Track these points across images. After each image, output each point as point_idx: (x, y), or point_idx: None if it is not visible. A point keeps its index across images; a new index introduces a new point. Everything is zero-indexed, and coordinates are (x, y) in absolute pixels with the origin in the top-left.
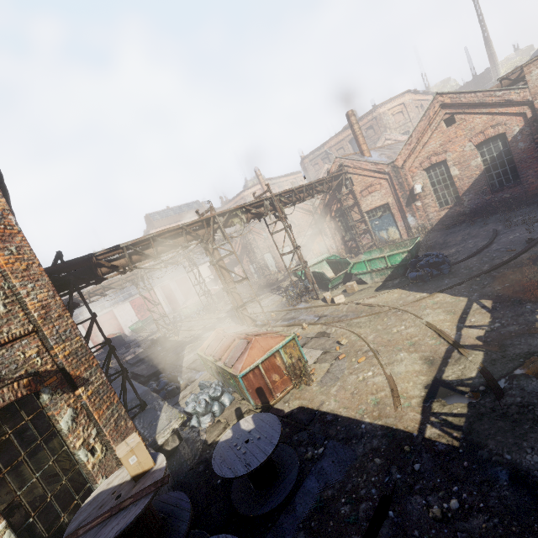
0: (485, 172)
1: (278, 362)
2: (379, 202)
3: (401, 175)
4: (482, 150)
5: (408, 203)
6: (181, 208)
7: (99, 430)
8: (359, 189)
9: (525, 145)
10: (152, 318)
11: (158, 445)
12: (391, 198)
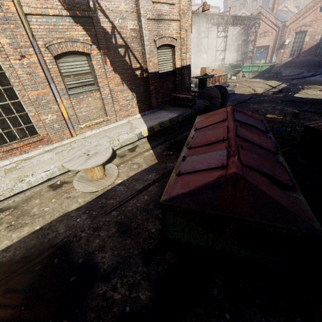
0: (317, 44)
1: (220, 79)
2: (266, 43)
3: (284, 31)
4: None
5: (278, 49)
6: None
7: None
8: (260, 32)
9: None
10: None
11: None
12: (272, 43)
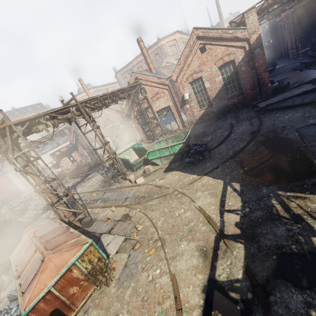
0: (224, 86)
1: (75, 274)
2: (164, 105)
3: (176, 86)
4: (222, 71)
5: (181, 106)
6: (26, 108)
7: None
8: (150, 96)
9: (245, 69)
10: (9, 197)
11: None
12: (171, 102)
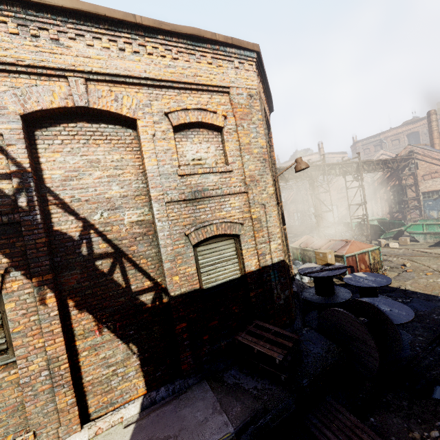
0: None
1: (366, 258)
2: (439, 187)
3: None
4: None
5: None
6: None
7: (287, 249)
8: (422, 173)
9: None
10: None
11: None
12: None
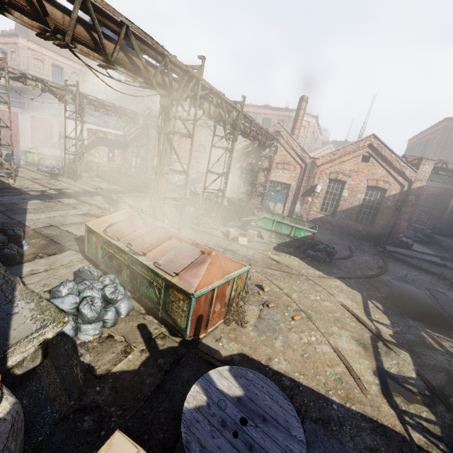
0: (360, 206)
1: (227, 291)
2: (285, 180)
3: (314, 171)
4: (368, 191)
5: (304, 194)
6: None
7: None
8: (278, 160)
9: (390, 205)
10: None
11: (5, 368)
12: (295, 183)
